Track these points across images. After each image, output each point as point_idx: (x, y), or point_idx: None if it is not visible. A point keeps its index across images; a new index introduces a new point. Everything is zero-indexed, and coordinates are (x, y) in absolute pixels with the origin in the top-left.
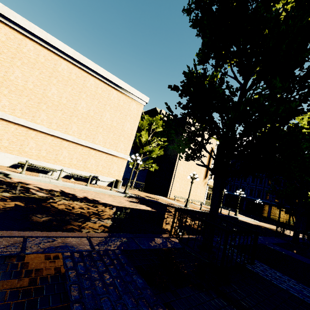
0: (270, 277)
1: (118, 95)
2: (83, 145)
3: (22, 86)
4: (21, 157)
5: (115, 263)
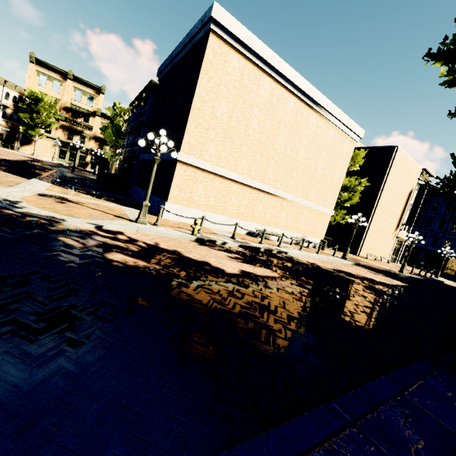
0: None
1: (334, 133)
2: (298, 203)
3: (257, 140)
4: (253, 223)
5: None
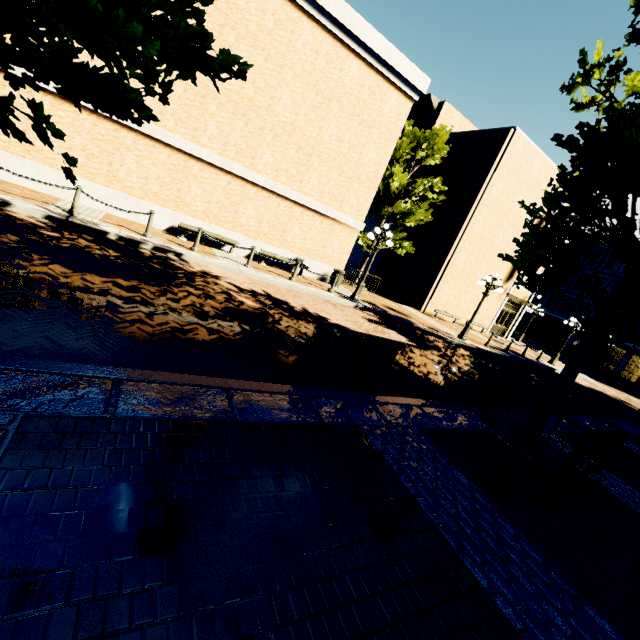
0: (626, 499)
1: (360, 73)
2: (281, 195)
3: None
4: (180, 214)
5: (423, 449)
